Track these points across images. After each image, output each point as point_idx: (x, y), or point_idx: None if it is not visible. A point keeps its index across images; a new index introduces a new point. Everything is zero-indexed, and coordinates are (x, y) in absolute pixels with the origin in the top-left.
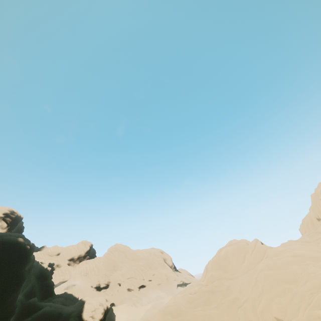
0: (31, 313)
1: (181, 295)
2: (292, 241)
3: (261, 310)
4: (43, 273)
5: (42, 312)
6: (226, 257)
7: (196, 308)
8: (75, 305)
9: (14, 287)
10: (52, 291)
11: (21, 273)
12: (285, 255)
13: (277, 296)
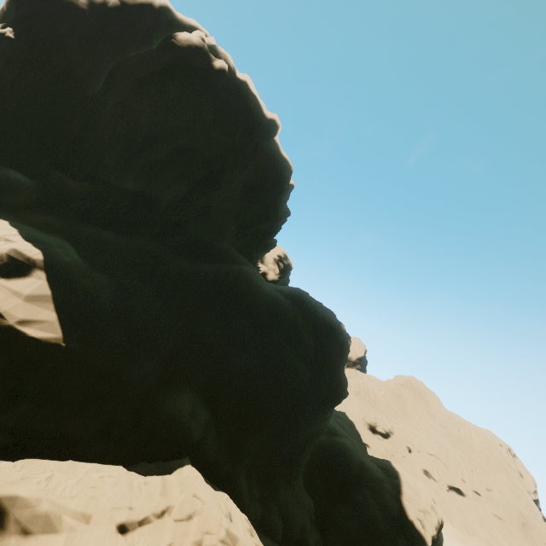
0: None
1: None
2: None
3: None
4: None
5: (341, 443)
6: None
7: None
8: (379, 463)
9: (337, 400)
10: None
11: (344, 383)
12: None
13: None
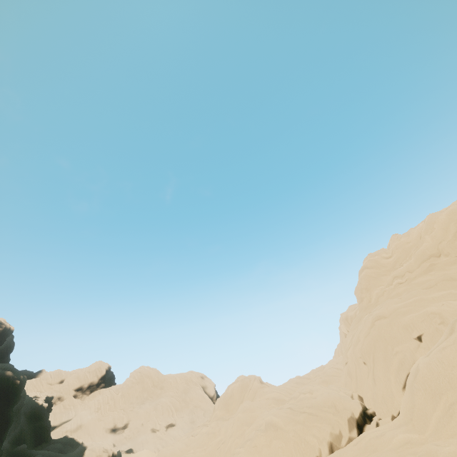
0: None
1: (186, 437)
2: (298, 376)
3: (226, 450)
4: (37, 411)
5: None
6: (232, 394)
7: (189, 451)
8: (75, 452)
9: None
10: (48, 435)
11: (8, 415)
12: (265, 396)
13: (237, 437)
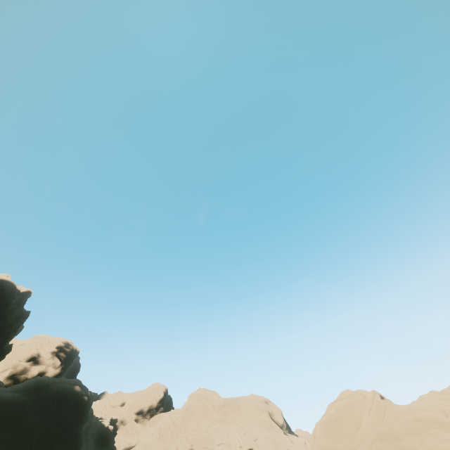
0: None
1: None
2: (434, 392)
3: None
4: (103, 434)
5: None
6: (338, 416)
7: None
8: None
9: None
10: None
11: (77, 435)
12: (407, 417)
13: None
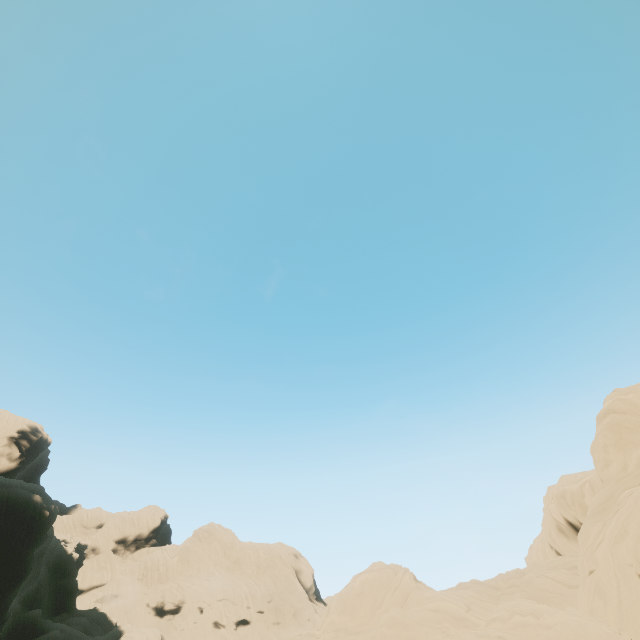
0: (27, 637)
1: None
2: (475, 581)
3: None
4: (63, 562)
5: (45, 639)
6: (361, 591)
7: None
8: (106, 636)
9: (9, 583)
10: (72, 602)
11: (25, 560)
12: (427, 605)
13: None
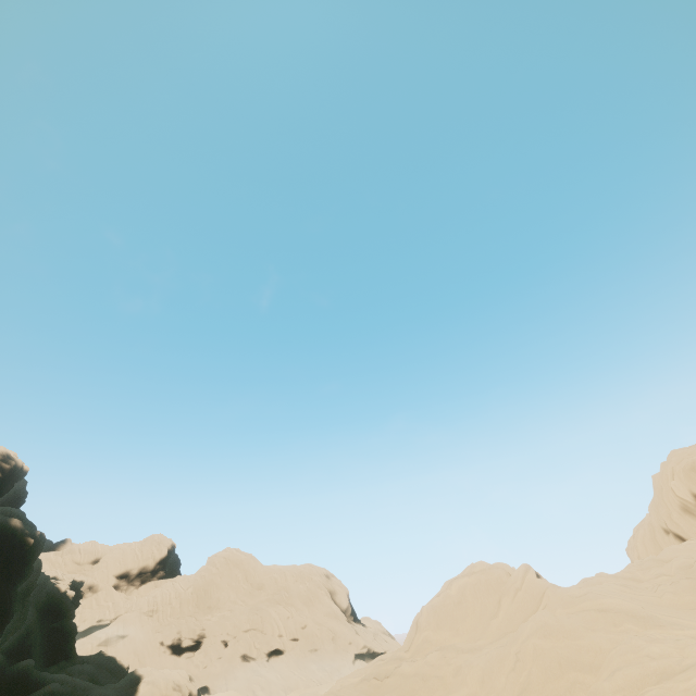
0: (17, 695)
1: (356, 679)
2: (604, 575)
3: None
4: (56, 602)
5: (41, 694)
6: (462, 599)
7: None
8: (120, 684)
9: None
10: (70, 647)
11: (6, 600)
12: (582, 606)
13: None
